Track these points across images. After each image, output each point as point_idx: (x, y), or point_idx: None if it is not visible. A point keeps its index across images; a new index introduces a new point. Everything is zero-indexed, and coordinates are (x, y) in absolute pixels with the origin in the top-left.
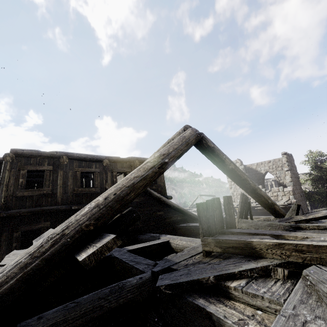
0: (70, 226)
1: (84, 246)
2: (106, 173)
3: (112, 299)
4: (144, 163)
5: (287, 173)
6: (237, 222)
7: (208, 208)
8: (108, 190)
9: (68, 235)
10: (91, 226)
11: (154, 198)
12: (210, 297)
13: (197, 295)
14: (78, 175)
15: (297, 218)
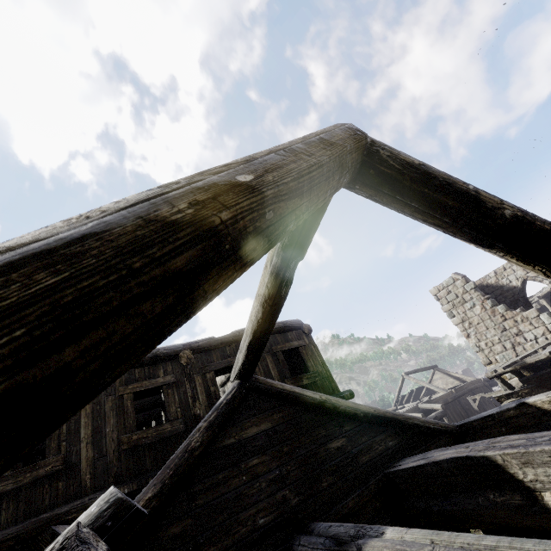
0: None
1: None
2: (191, 381)
3: None
4: None
5: None
6: None
7: None
8: None
9: None
10: None
11: (309, 406)
12: None
13: None
14: (127, 403)
15: None
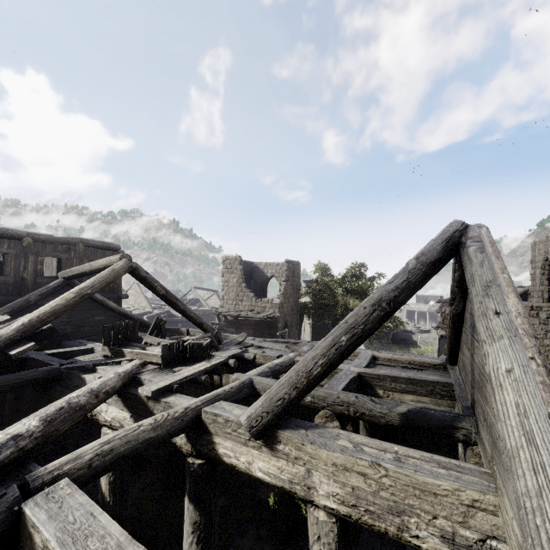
0: (3, 336)
1: (12, 347)
2: (26, 257)
3: (29, 375)
4: (68, 293)
5: (283, 284)
6: (146, 337)
7: (114, 328)
8: (33, 313)
9: (2, 341)
10: (18, 337)
11: (95, 301)
12: (88, 372)
13: (82, 372)
14: None
15: (186, 338)
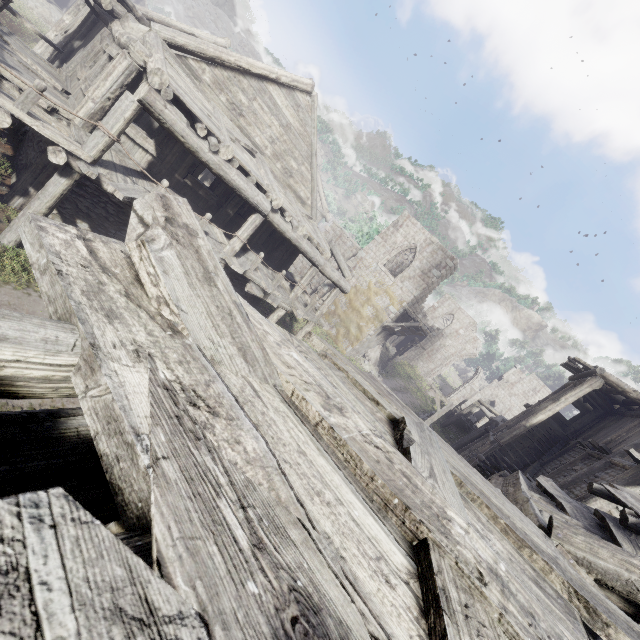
0: None
1: None
2: None
3: None
4: None
5: None
6: None
7: None
8: None
9: None
10: None
11: None
12: None
13: None
14: None
15: None
